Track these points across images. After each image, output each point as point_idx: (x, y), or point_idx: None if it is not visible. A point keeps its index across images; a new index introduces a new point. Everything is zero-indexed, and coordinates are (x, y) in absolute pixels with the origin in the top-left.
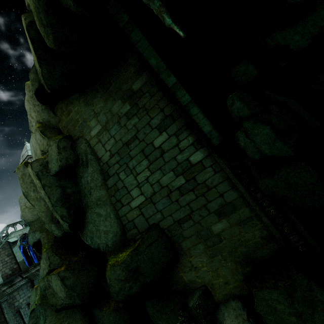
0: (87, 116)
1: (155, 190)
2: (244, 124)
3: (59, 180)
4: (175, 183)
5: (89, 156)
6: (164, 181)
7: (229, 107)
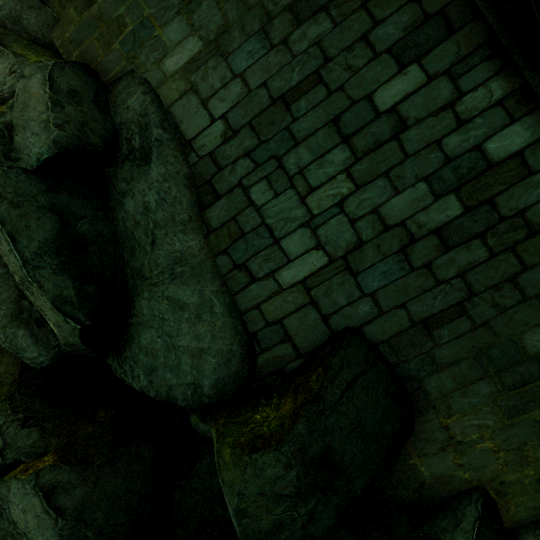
0: (155, 10)
1: (362, 236)
2: None
3: (51, 192)
4: (429, 214)
5: (156, 130)
6: (396, 212)
7: None
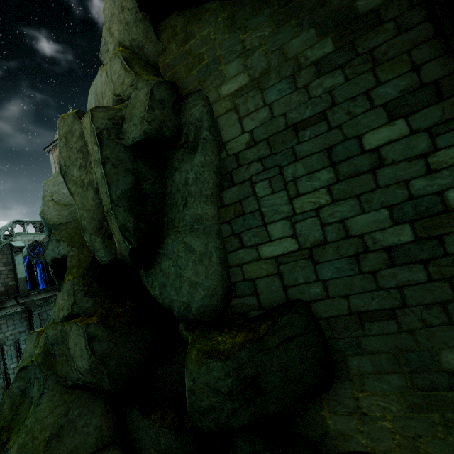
0: (224, 52)
1: (327, 237)
2: None
3: (134, 161)
4: (385, 235)
5: (205, 132)
6: (358, 226)
7: None
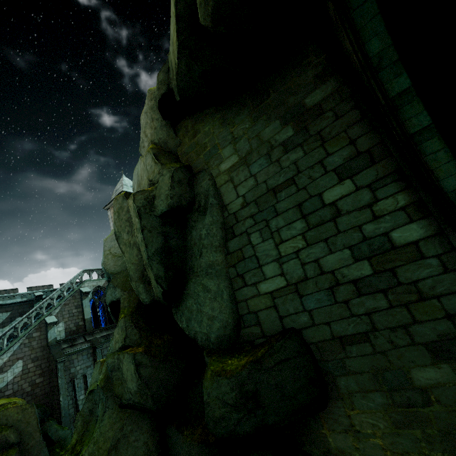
0: (220, 141)
1: (307, 274)
2: None
3: (163, 226)
4: (350, 270)
5: (211, 199)
6: (329, 264)
7: None
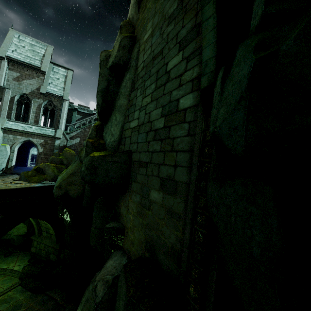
0: (150, 16)
1: (144, 120)
2: (239, 49)
3: (109, 76)
4: (157, 122)
5: (133, 62)
6: (152, 116)
7: (254, 4)
